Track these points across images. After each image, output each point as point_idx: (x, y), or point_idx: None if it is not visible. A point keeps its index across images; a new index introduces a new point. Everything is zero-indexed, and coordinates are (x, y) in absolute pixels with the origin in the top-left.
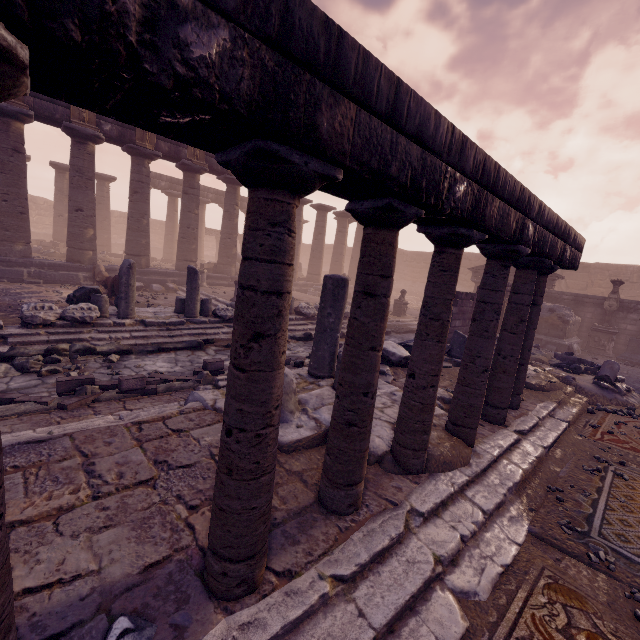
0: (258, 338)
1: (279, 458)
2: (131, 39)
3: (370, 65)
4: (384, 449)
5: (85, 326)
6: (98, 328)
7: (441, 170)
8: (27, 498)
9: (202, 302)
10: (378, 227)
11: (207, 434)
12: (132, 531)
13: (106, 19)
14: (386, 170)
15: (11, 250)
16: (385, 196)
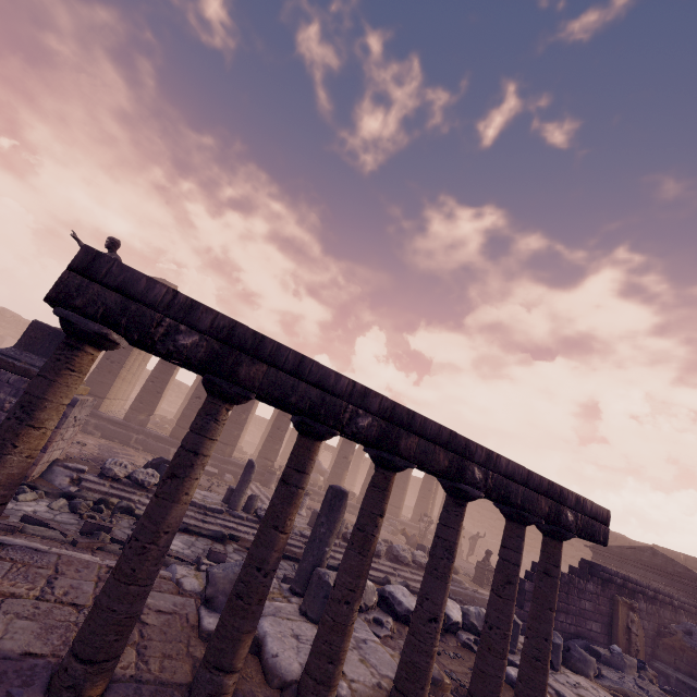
0: (174, 477)
1: (192, 640)
2: (156, 339)
3: (282, 350)
4: (296, 677)
5: (141, 489)
6: (150, 494)
7: (342, 406)
8: (2, 579)
9: (249, 497)
10: (302, 435)
11: (153, 597)
12: (39, 628)
13: (149, 334)
14: (287, 399)
15: (135, 418)
16: (300, 415)
